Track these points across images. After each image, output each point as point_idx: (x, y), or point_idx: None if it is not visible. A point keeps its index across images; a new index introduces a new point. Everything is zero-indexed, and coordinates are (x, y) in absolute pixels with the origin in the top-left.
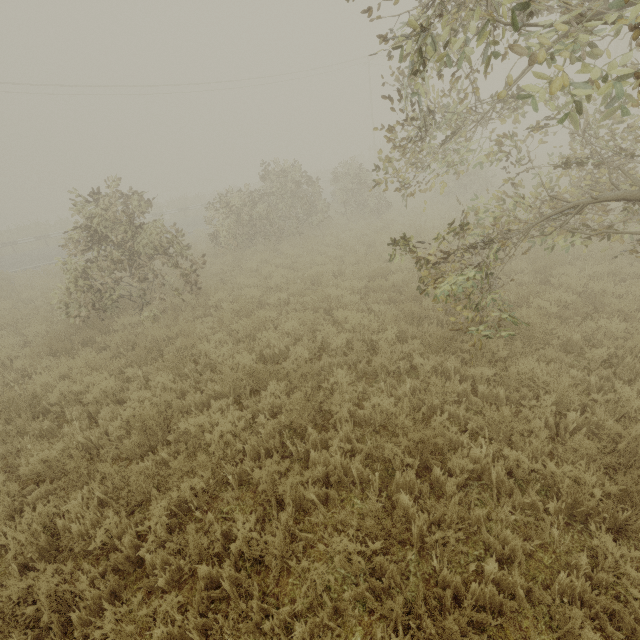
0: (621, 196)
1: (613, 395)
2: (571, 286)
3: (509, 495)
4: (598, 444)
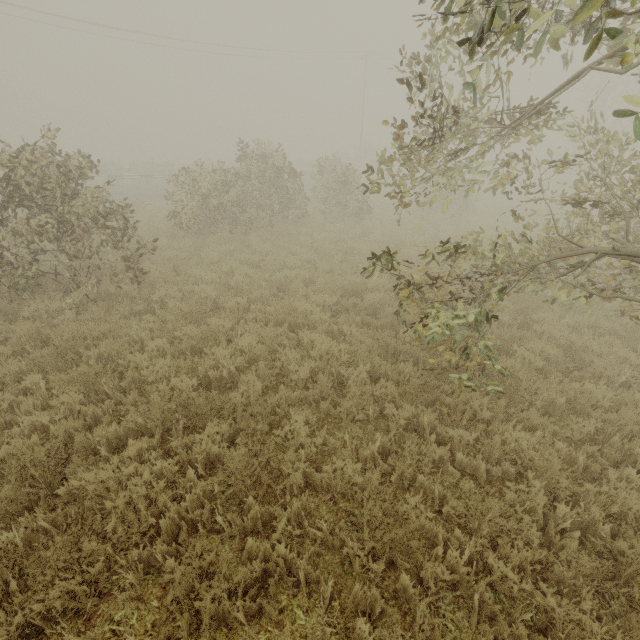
0: None
1: (608, 488)
2: (553, 336)
3: (489, 617)
4: (600, 565)
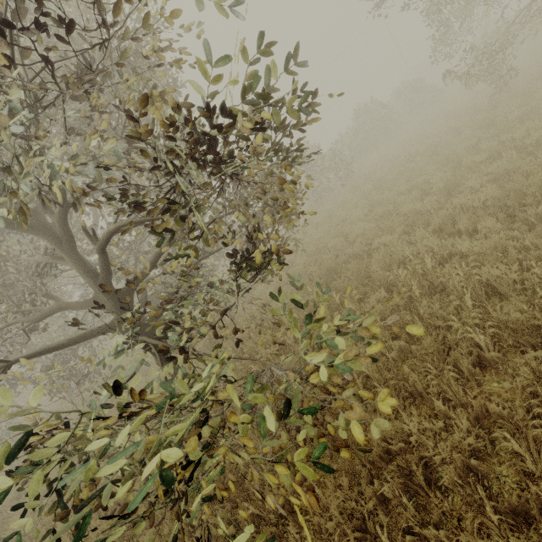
0: None
1: None
2: None
3: None
4: None
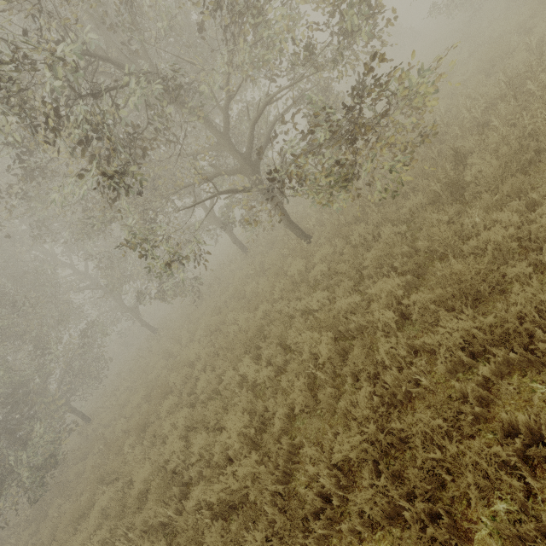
0: None
1: None
2: None
3: None
4: None
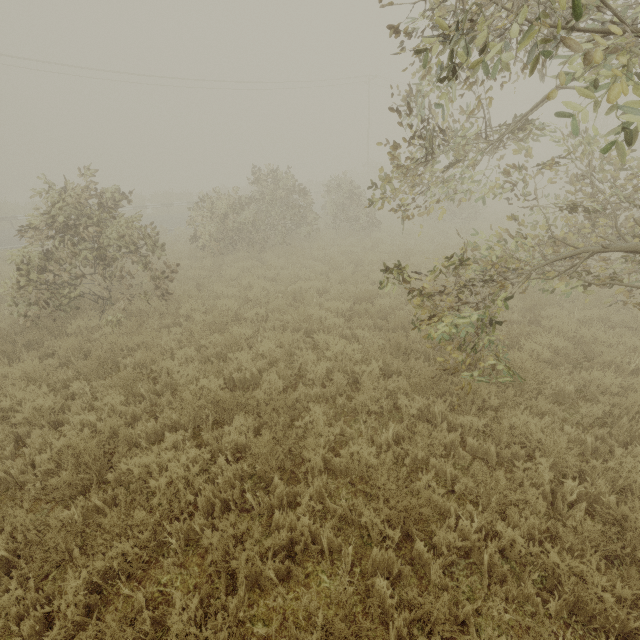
0: (634, 248)
1: (614, 464)
2: (562, 330)
3: (501, 581)
4: (603, 528)
